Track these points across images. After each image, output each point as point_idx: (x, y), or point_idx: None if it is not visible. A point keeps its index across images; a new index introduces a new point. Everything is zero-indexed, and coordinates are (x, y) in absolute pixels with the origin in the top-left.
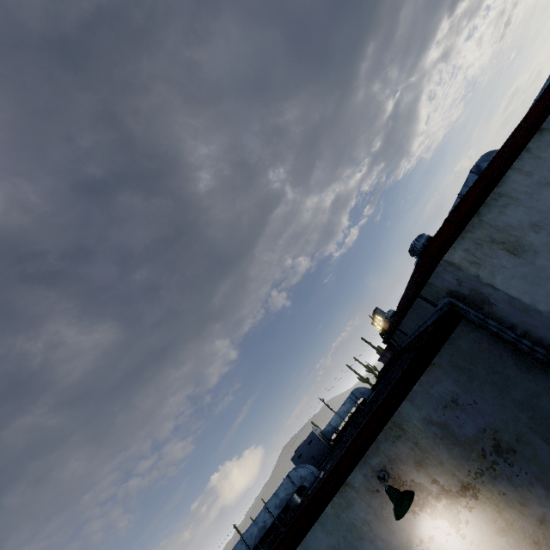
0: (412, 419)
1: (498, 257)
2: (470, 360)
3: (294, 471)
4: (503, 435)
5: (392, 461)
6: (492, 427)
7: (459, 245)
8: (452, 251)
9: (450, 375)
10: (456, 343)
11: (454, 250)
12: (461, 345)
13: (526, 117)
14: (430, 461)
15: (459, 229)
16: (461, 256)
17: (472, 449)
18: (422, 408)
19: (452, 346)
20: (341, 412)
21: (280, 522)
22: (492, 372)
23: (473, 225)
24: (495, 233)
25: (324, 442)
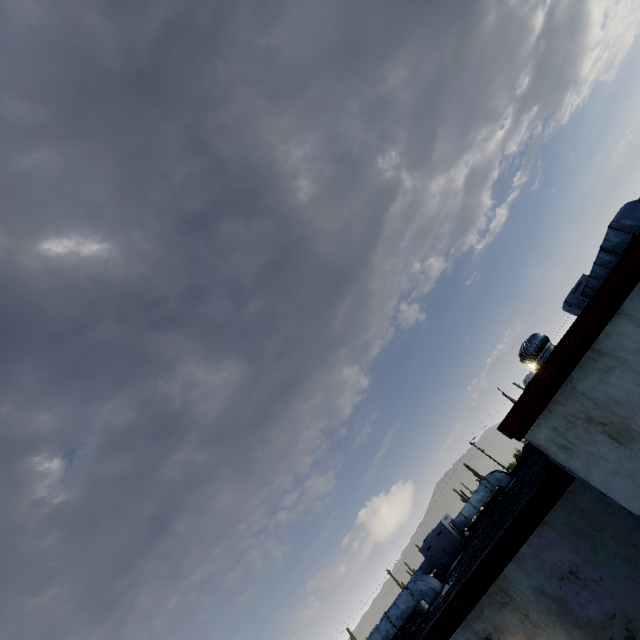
0: (520, 586)
1: (595, 443)
2: (594, 524)
3: (413, 583)
4: (639, 626)
5: (498, 631)
6: (625, 614)
7: (545, 421)
8: (536, 428)
9: (567, 540)
10: (575, 499)
11: (538, 427)
12: (582, 502)
13: (639, 235)
14: (544, 639)
15: (543, 402)
16: (548, 436)
17: (597, 635)
18: (532, 575)
19: (569, 503)
20: (474, 501)
21: (413, 616)
22: (625, 544)
23: (564, 395)
24: (593, 408)
25: (455, 534)
